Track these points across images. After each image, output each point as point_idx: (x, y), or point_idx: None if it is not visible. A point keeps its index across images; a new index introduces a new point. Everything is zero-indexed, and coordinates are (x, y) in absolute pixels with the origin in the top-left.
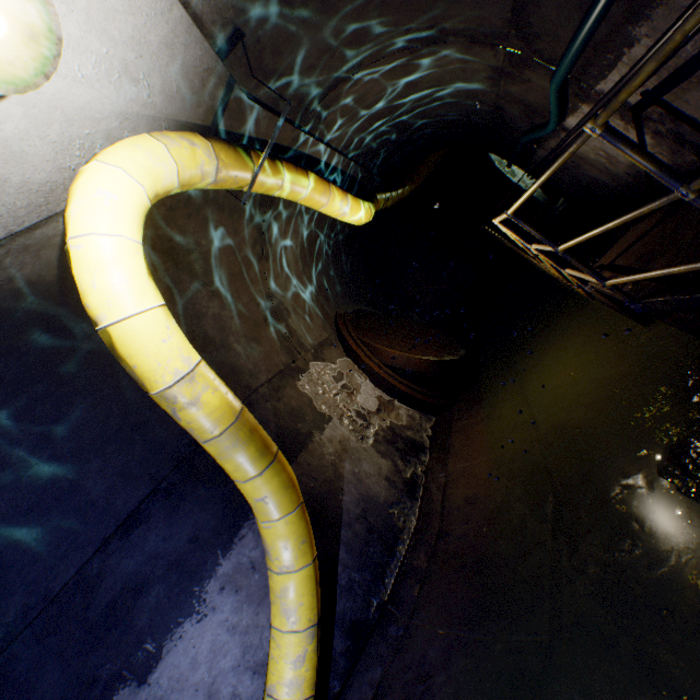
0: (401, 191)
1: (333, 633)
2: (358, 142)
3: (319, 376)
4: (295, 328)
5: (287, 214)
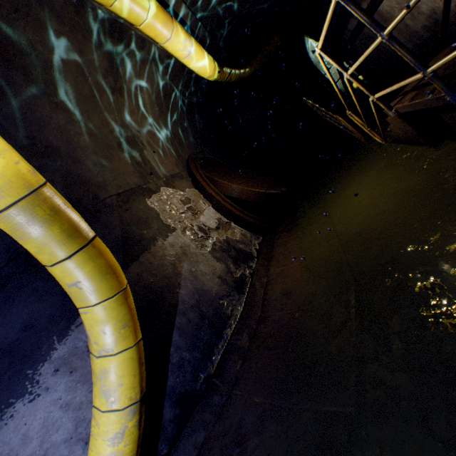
0: (243, 71)
1: (163, 404)
2: (203, 1)
3: (169, 198)
4: (150, 159)
5: (140, 57)
